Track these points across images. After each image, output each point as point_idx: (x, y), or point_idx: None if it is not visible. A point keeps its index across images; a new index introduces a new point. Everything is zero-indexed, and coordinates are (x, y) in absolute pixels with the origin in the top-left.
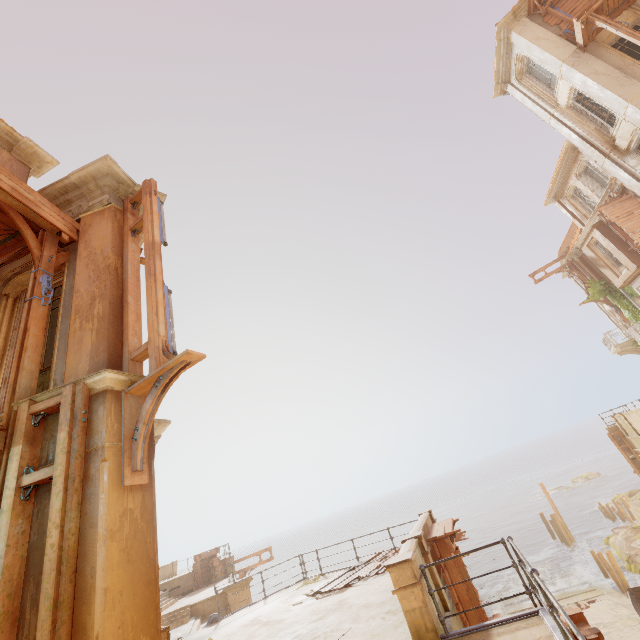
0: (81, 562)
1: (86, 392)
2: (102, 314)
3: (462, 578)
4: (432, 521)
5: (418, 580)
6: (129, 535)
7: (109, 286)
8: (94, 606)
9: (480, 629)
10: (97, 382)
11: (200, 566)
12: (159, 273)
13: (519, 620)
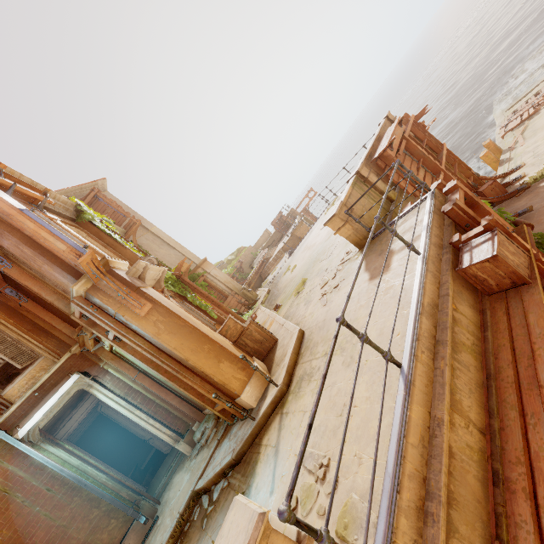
0: (159, 346)
1: (81, 299)
2: (33, 254)
3: (418, 156)
4: (391, 123)
5: (346, 221)
6: (166, 327)
7: (10, 235)
8: (176, 354)
9: (391, 225)
10: (78, 293)
11: (278, 225)
12: (9, 209)
13: (414, 208)
